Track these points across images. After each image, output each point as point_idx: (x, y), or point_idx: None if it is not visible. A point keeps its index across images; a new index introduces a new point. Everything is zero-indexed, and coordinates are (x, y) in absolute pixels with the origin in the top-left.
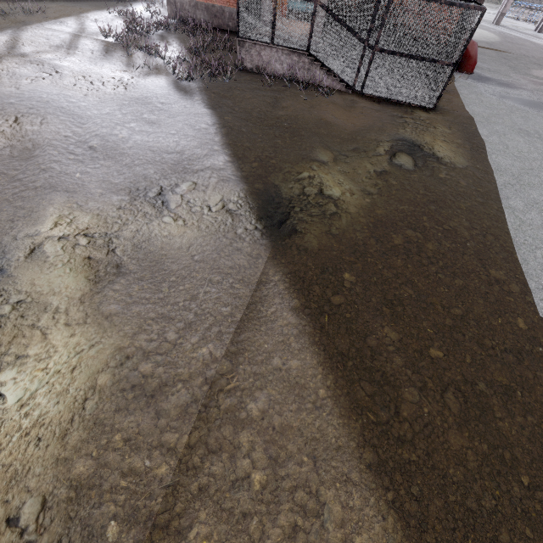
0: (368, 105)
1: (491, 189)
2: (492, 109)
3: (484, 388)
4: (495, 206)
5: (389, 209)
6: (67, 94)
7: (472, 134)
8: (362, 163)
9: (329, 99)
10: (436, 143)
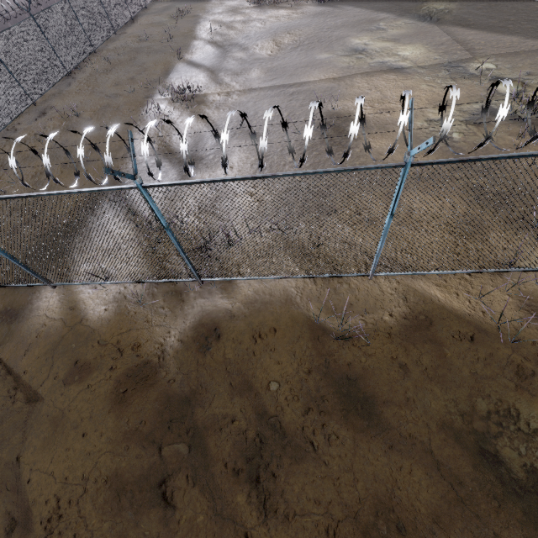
0: None
1: None
2: None
3: (531, 19)
4: None
5: (468, 3)
6: (287, 22)
7: None
8: None
9: None
10: None
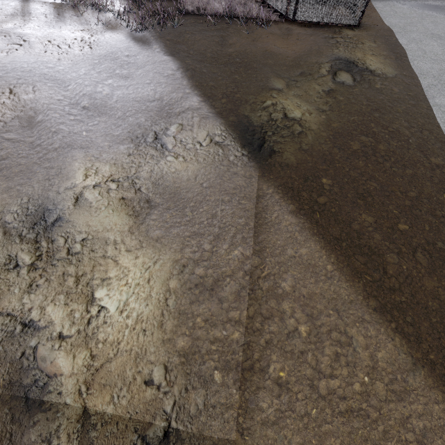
0: (302, 31)
1: (419, 92)
2: (406, 19)
3: (441, 245)
4: (425, 106)
5: (342, 122)
6: (43, 61)
7: (394, 45)
8: (311, 85)
9: (268, 30)
10: (367, 58)
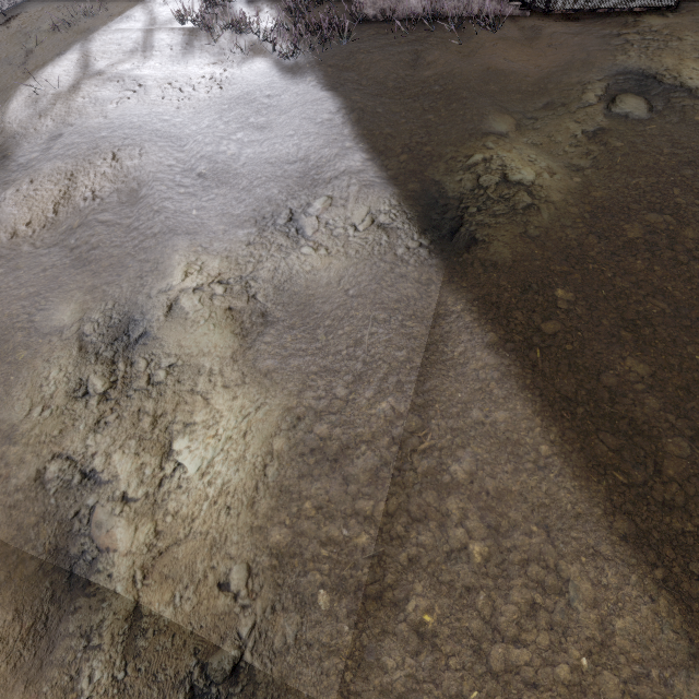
0: (560, 29)
1: None
2: None
3: None
4: None
5: (613, 188)
6: (158, 112)
7: None
8: (562, 123)
9: (496, 34)
10: (685, 66)
